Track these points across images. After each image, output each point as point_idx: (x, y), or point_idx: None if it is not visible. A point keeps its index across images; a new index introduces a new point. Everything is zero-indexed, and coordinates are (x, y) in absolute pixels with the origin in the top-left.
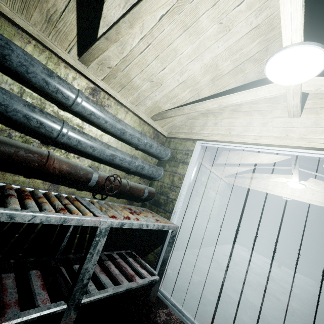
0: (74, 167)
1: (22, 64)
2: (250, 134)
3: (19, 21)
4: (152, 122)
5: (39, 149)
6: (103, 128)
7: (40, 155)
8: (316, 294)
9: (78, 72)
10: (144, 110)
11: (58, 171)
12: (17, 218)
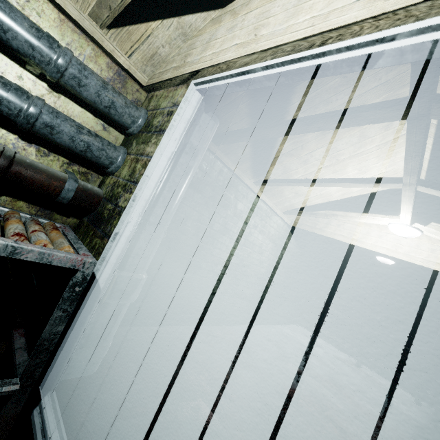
0: None
1: None
2: (301, 19)
3: None
4: (97, 32)
5: None
6: None
7: None
8: (411, 420)
9: None
10: None
11: None
12: None
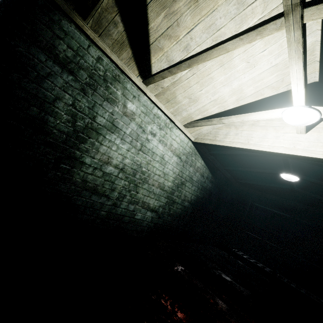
0: None
1: None
2: None
3: None
4: None
5: None
6: None
7: None
8: None
9: None
10: None
11: None
12: None
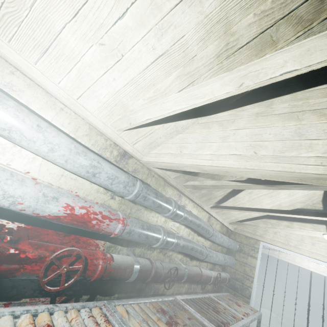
0: (207, 274)
1: (202, 227)
2: (304, 248)
3: (196, 201)
4: (228, 225)
5: (197, 268)
6: (209, 239)
7: (200, 273)
8: None
9: (205, 211)
10: (227, 220)
11: (203, 280)
12: None
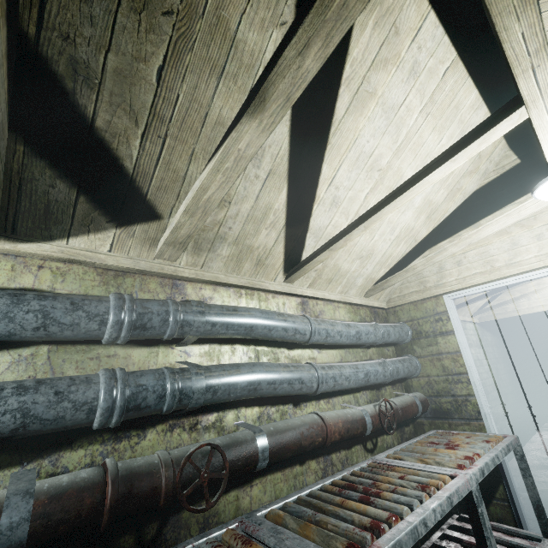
0: (345, 418)
1: (264, 326)
2: (527, 257)
3: (233, 280)
4: (366, 301)
5: (309, 417)
6: (329, 345)
7: (317, 424)
8: None
9: (284, 294)
10: (355, 292)
11: (338, 435)
12: (428, 524)
